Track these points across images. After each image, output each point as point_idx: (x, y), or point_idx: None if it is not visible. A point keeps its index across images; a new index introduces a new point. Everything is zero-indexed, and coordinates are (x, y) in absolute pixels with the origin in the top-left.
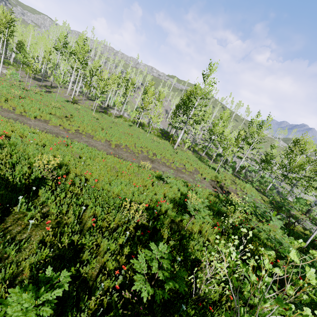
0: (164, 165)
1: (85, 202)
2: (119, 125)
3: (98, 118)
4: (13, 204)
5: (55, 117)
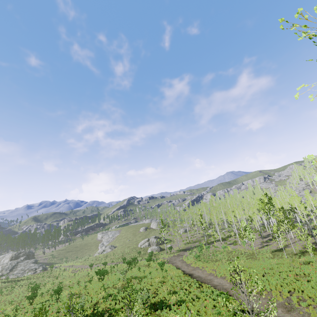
0: (306, 316)
1: (171, 314)
2: (313, 264)
3: (279, 263)
4: (159, 309)
5: (234, 272)
